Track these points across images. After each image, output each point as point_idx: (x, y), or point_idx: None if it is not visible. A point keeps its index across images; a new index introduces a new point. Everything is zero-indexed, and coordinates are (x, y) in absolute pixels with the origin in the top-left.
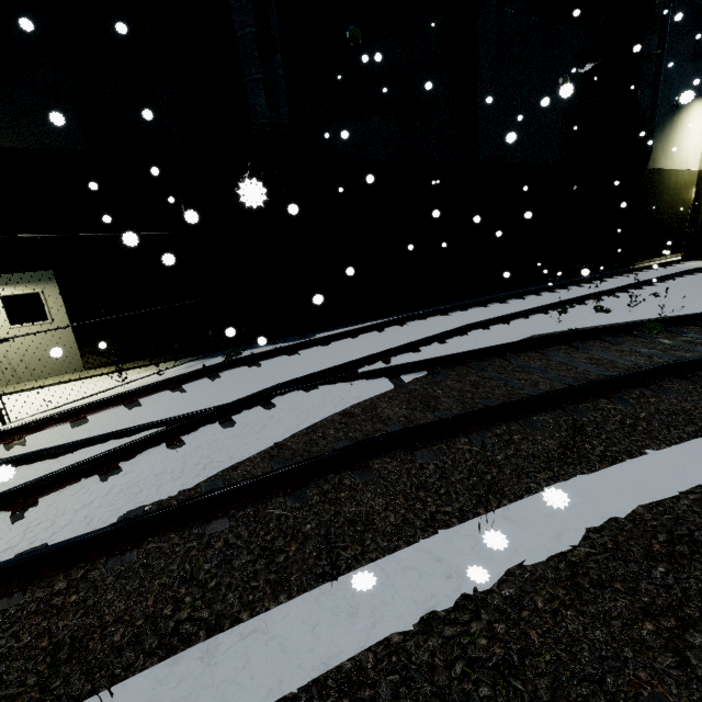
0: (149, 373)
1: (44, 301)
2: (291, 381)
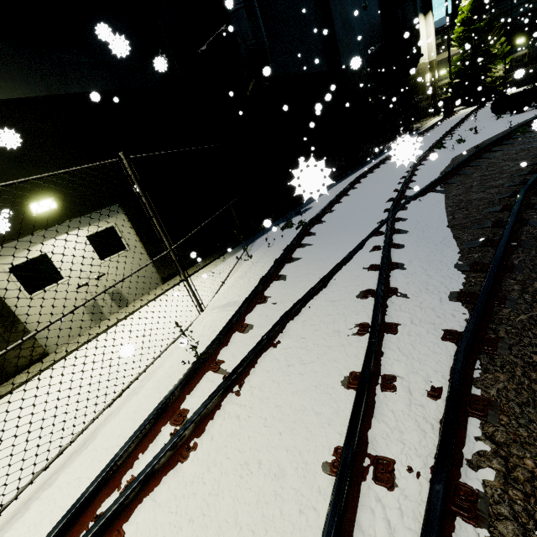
0: (225, 264)
1: (119, 232)
2: (393, 205)
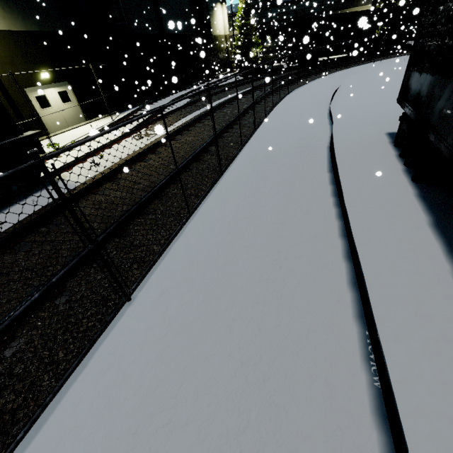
0: (114, 116)
1: (68, 94)
2: (174, 99)
